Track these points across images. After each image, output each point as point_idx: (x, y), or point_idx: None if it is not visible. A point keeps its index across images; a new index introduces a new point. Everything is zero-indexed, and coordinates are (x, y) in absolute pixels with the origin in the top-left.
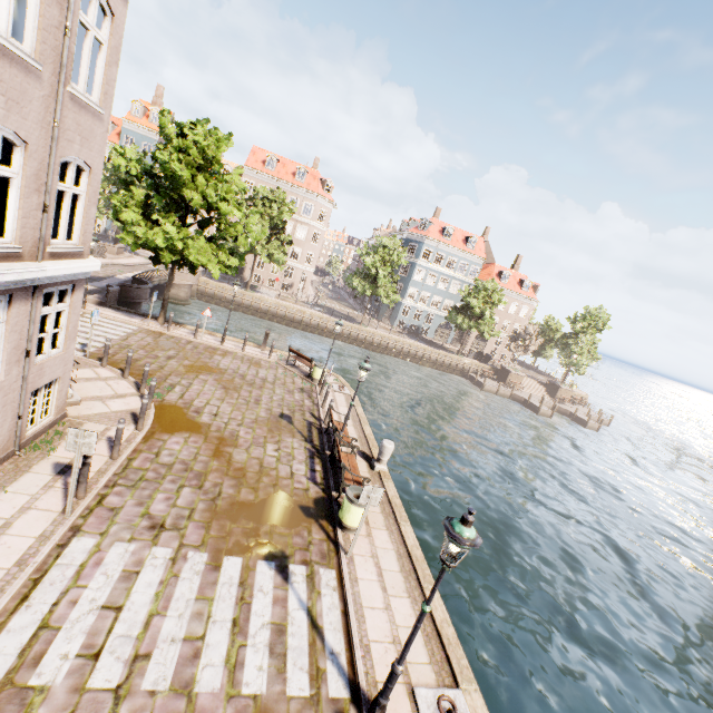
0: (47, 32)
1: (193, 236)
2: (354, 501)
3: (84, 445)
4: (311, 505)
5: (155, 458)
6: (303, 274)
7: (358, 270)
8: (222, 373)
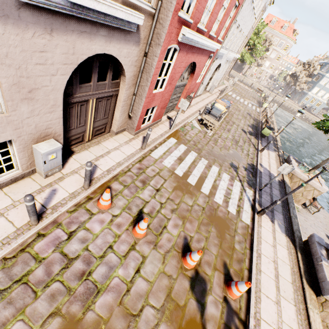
0: (255, 24)
1: (247, 53)
2: (266, 102)
3: (236, 80)
4: (257, 105)
5: (235, 91)
6: (266, 73)
7: (291, 74)
8: (241, 88)
